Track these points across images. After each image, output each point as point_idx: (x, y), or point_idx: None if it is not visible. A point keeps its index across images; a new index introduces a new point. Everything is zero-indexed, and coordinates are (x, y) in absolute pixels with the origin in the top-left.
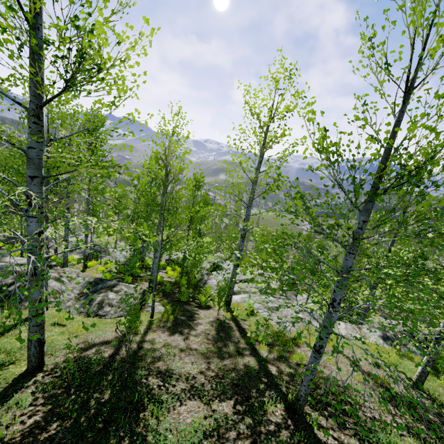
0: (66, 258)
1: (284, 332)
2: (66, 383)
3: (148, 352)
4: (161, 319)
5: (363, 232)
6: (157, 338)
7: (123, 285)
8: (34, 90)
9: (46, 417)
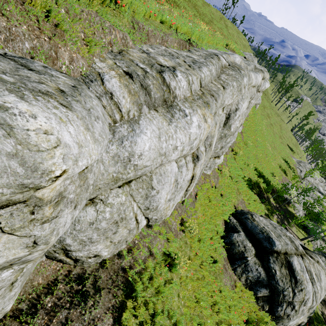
0: None
1: None
2: None
3: None
4: None
5: None
6: None
7: None
8: None
9: None
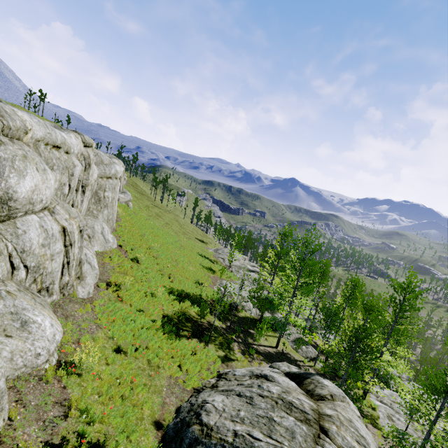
0: (295, 323)
1: (380, 425)
2: (281, 354)
3: (303, 368)
4: (318, 369)
5: (354, 353)
6: (310, 369)
7: (310, 347)
8: (295, 287)
9: (276, 355)
